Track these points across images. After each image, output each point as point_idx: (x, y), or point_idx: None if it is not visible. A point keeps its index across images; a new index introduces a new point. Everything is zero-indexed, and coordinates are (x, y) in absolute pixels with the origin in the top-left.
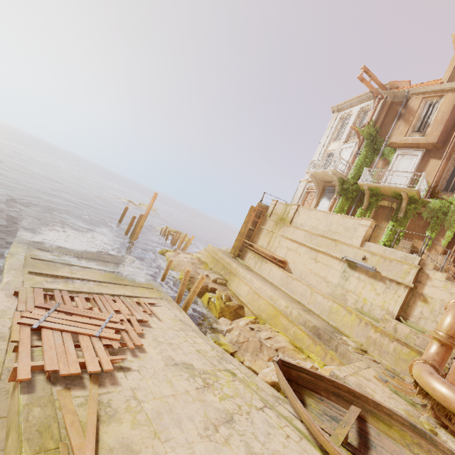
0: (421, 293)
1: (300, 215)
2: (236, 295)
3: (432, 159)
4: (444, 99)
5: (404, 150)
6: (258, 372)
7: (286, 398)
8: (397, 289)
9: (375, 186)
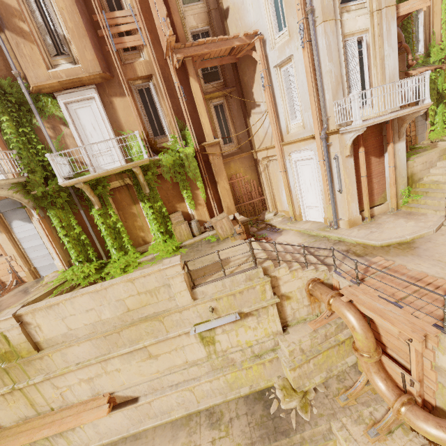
0: (281, 295)
1: (42, 326)
2: None
3: (115, 98)
4: None
5: (67, 94)
6: None
7: None
8: (267, 311)
9: (93, 177)
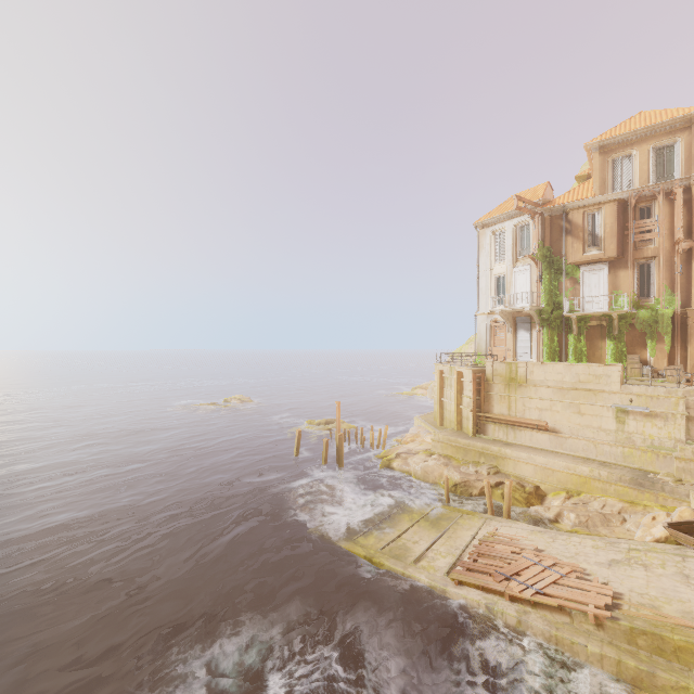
0: (693, 416)
1: (534, 372)
2: (521, 478)
3: (618, 270)
4: (605, 211)
5: (587, 266)
6: (627, 538)
7: (681, 546)
8: (675, 420)
9: (584, 315)
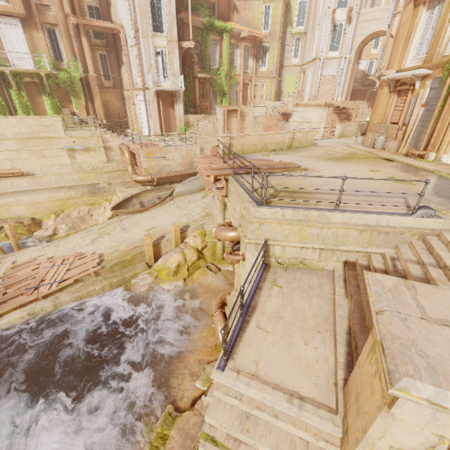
0: (108, 146)
1: None
2: (18, 217)
3: (32, 30)
4: None
5: (1, 18)
6: (96, 224)
7: (119, 216)
8: (100, 150)
9: (17, 70)
